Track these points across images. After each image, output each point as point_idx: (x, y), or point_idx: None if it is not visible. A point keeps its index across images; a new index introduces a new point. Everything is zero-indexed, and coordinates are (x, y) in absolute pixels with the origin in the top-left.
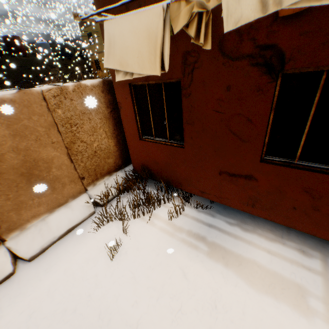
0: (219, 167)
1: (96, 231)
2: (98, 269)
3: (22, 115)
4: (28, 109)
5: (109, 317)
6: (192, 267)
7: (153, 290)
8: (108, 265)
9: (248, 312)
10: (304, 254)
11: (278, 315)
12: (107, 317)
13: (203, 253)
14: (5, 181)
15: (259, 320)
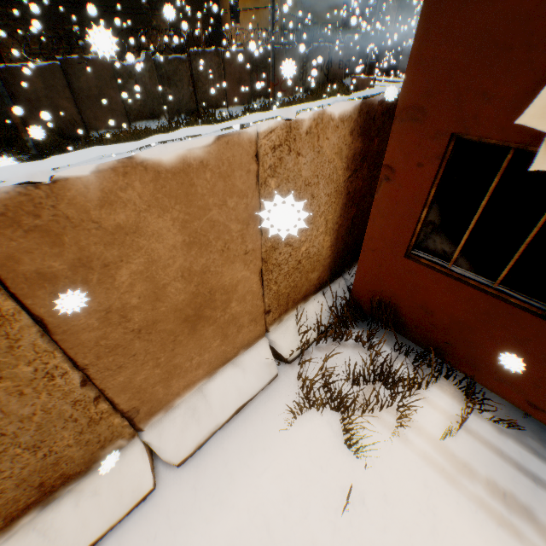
0: None
1: (290, 426)
2: (315, 528)
3: (210, 197)
4: (223, 183)
5: None
6: None
7: None
8: (333, 523)
9: None
10: None
11: None
12: None
13: None
14: (157, 335)
15: None
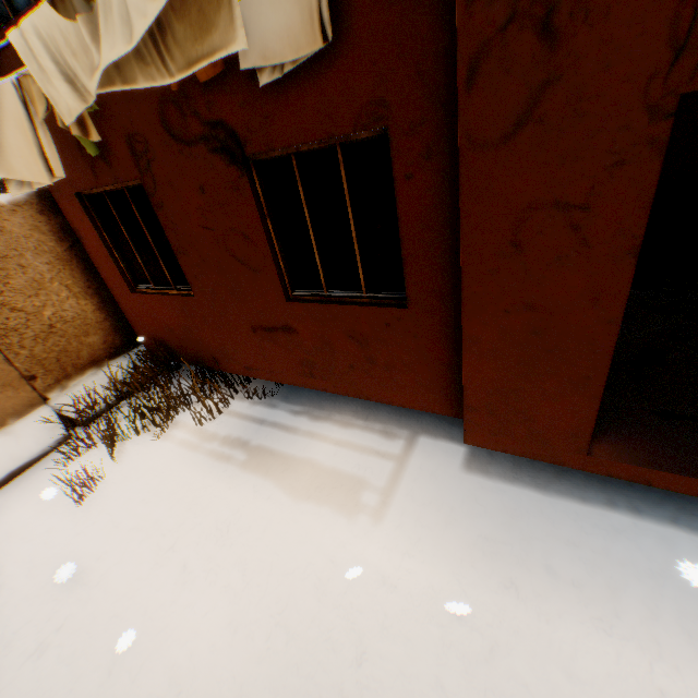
0: (249, 320)
1: (66, 467)
2: (56, 522)
3: None
4: None
5: (58, 582)
6: (211, 487)
7: (139, 531)
8: (75, 513)
9: (272, 528)
10: (387, 437)
11: (312, 523)
12: (54, 583)
13: (237, 465)
14: None
15: (283, 534)
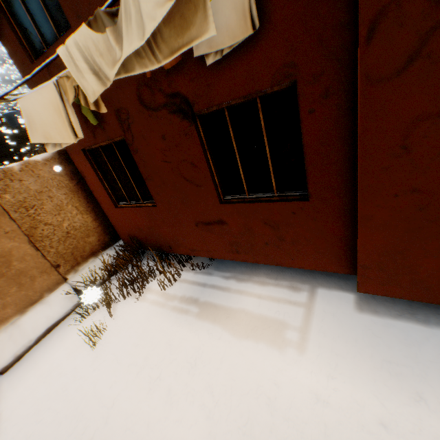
0: (193, 219)
1: (81, 323)
2: (79, 361)
3: None
4: None
5: (85, 404)
6: (178, 332)
7: (134, 366)
8: (90, 354)
9: (226, 360)
10: (294, 290)
11: (254, 355)
12: (83, 405)
13: (193, 316)
14: None
15: (235, 364)
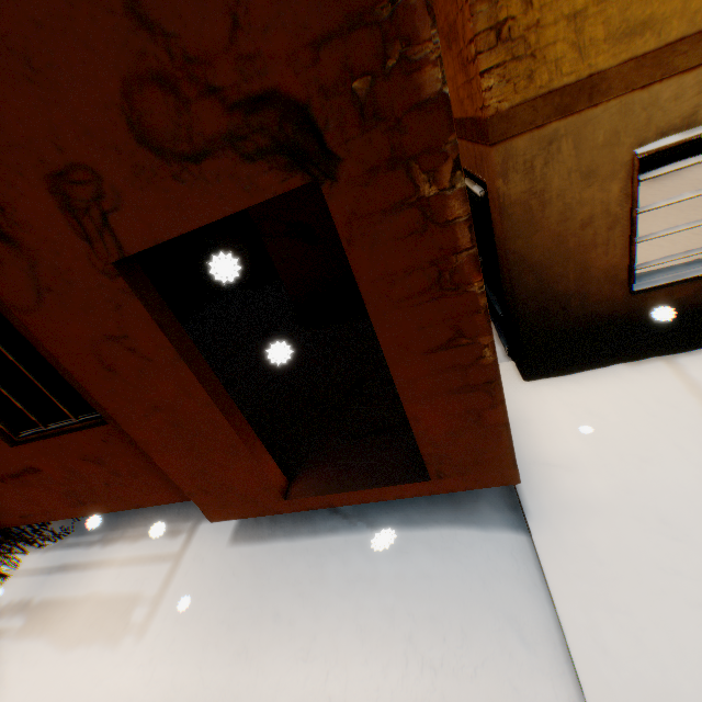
0: None
1: None
2: None
3: None
4: None
5: None
6: None
7: None
8: None
9: (31, 698)
10: (173, 535)
11: (76, 670)
12: None
13: (11, 635)
14: None
15: (42, 699)
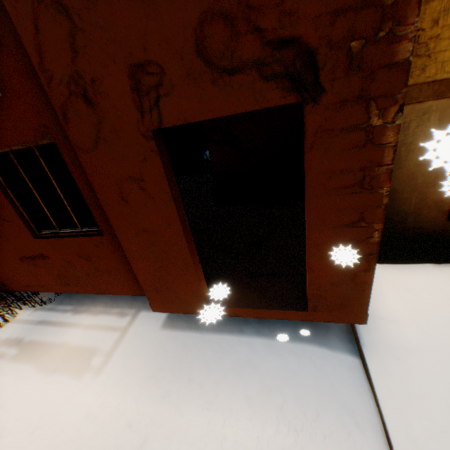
0: (17, 254)
1: None
2: None
3: None
4: None
5: None
6: None
7: None
8: None
9: (21, 400)
10: (121, 316)
11: (52, 388)
12: None
13: (9, 358)
14: None
15: (28, 402)
